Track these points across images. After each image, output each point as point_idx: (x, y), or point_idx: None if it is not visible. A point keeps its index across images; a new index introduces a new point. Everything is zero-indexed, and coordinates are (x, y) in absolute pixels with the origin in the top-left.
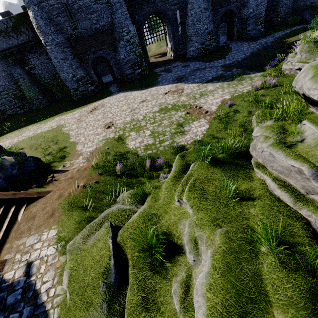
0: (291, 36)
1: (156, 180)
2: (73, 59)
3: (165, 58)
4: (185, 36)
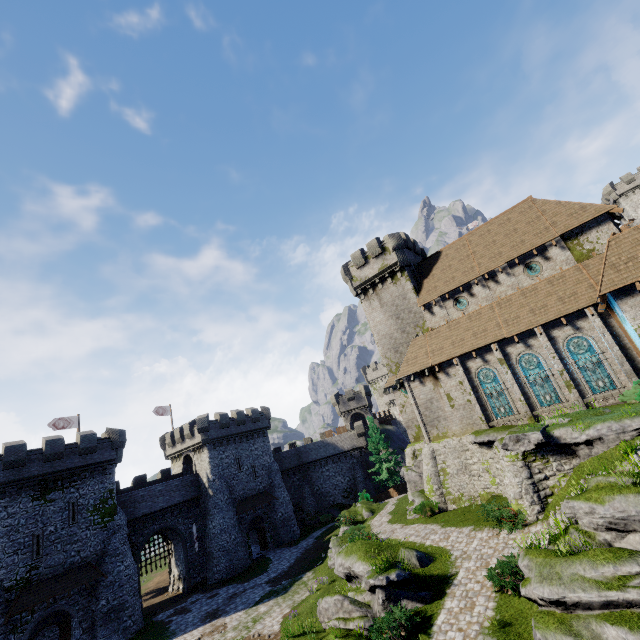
0: (329, 533)
1: None
2: None
3: (167, 596)
4: (203, 553)
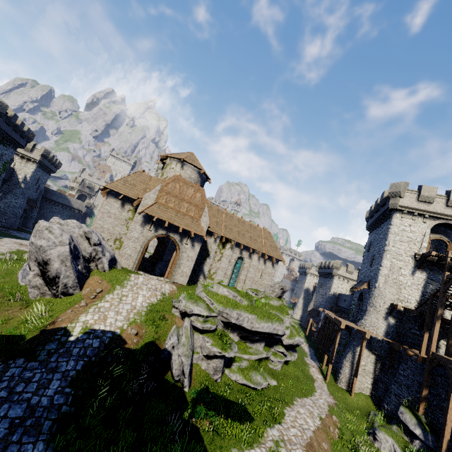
0: None
1: None
2: None
3: None
4: None
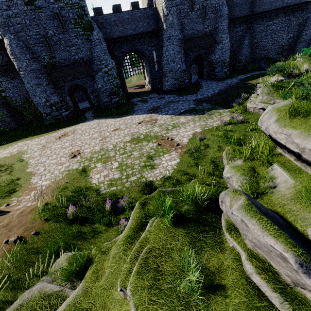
0: (252, 79)
1: (115, 228)
2: (48, 85)
3: (143, 90)
4: (161, 72)
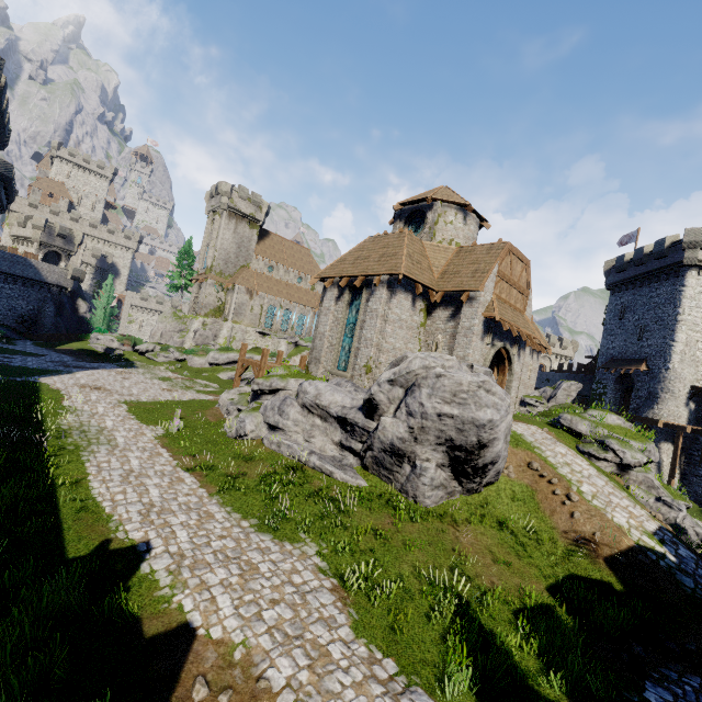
0: (51, 347)
1: None
2: None
3: None
4: None
